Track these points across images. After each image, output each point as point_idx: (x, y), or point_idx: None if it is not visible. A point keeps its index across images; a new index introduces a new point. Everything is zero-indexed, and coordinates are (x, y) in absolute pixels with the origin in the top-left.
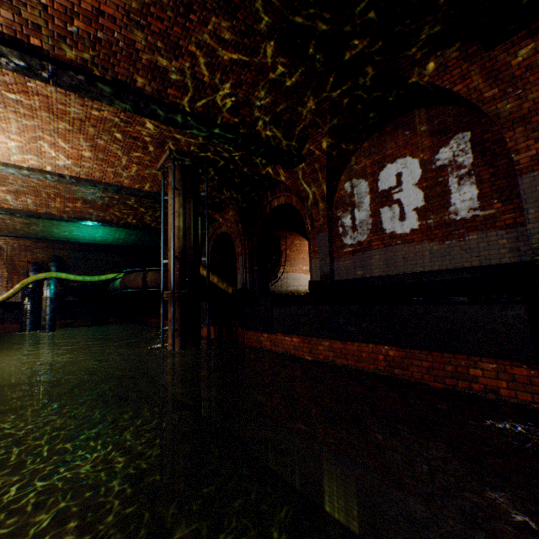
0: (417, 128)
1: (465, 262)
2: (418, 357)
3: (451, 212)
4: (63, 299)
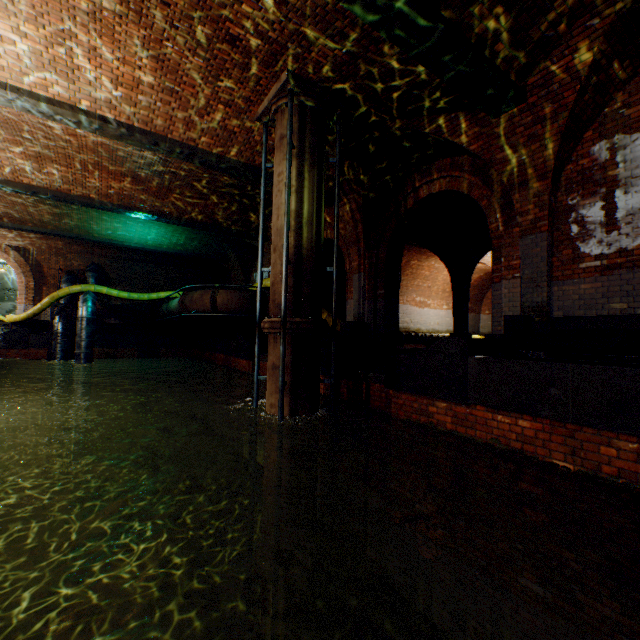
0: None
1: None
2: None
3: None
4: (103, 321)
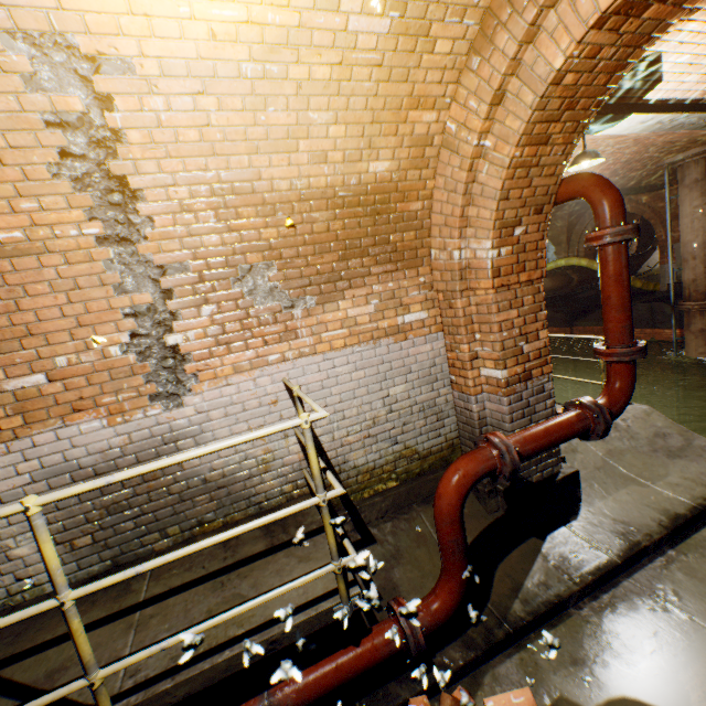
0: None
1: None
2: None
3: None
4: None
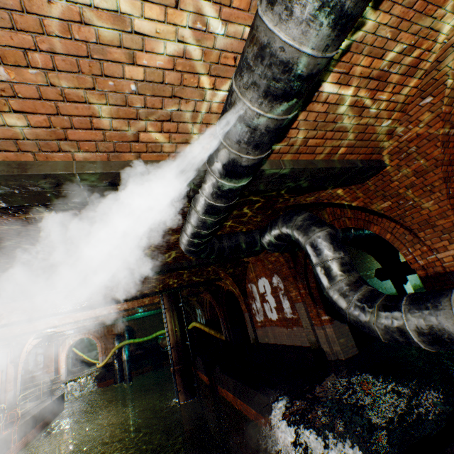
0: None
1: (297, 342)
2: (259, 415)
3: (285, 313)
4: (135, 353)
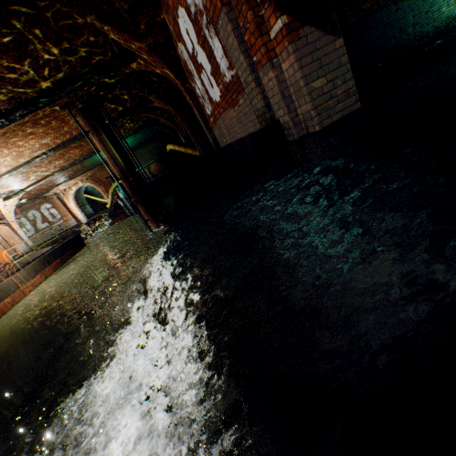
0: None
1: (249, 128)
2: None
3: (223, 75)
4: None
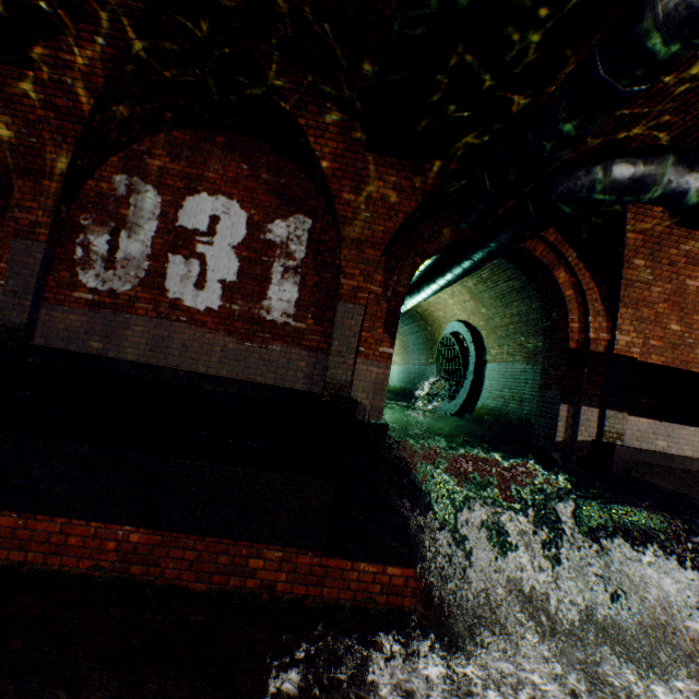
0: (260, 170)
1: (260, 376)
2: (184, 544)
3: (265, 307)
4: None
